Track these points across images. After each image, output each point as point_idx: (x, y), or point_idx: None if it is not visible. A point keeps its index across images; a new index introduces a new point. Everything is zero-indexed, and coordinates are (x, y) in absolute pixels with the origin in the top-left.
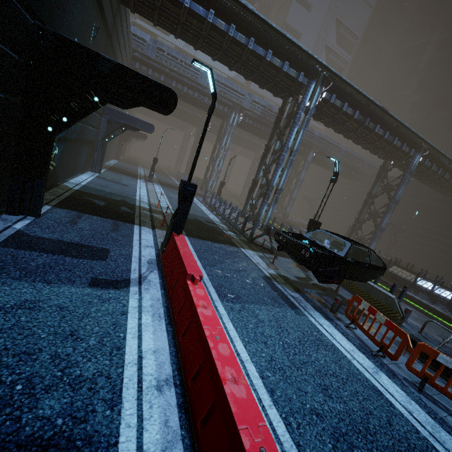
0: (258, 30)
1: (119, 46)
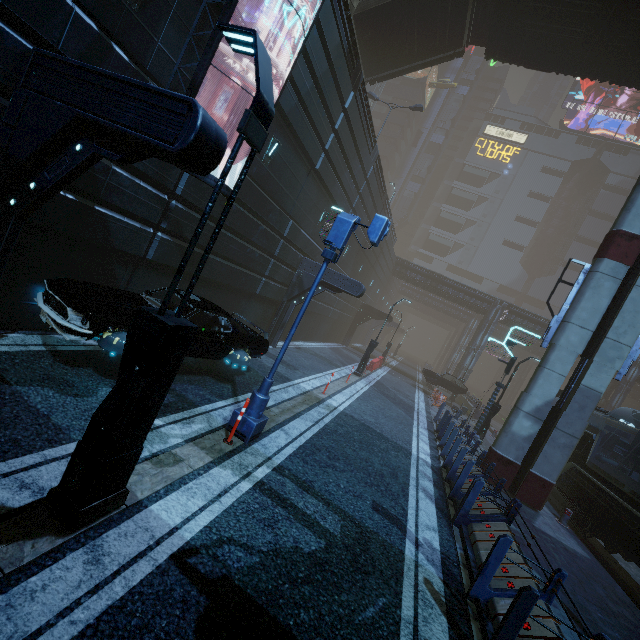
0: (454, 285)
1: (391, 287)
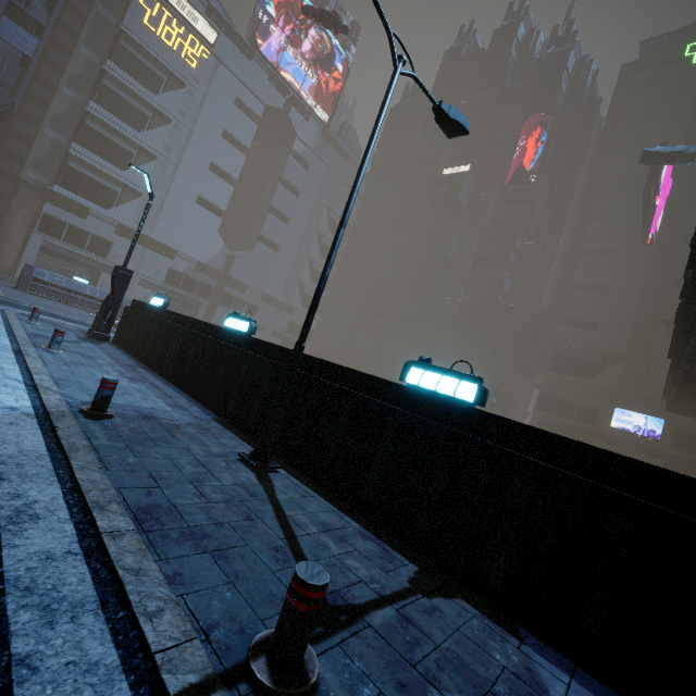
0: None
1: None
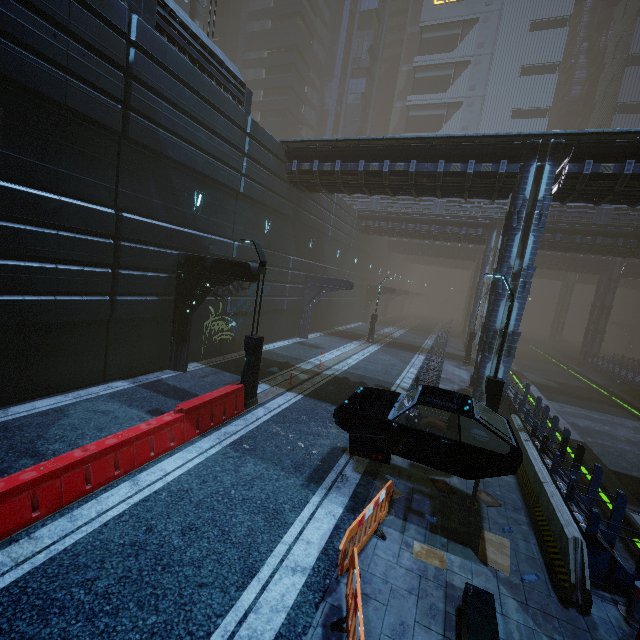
0: (417, 150)
1: (321, 219)
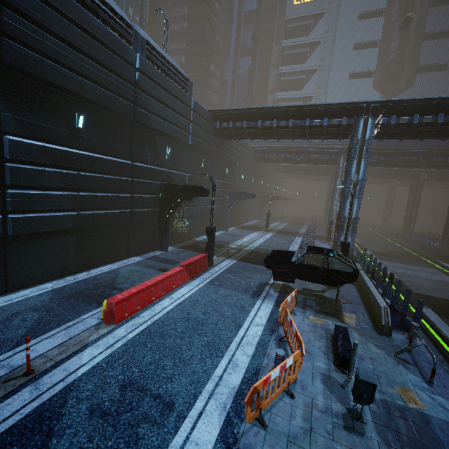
0: (293, 113)
1: (232, 155)
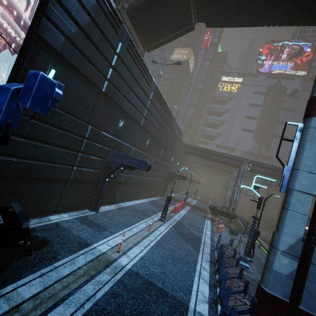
0: (219, 154)
1: (186, 160)
